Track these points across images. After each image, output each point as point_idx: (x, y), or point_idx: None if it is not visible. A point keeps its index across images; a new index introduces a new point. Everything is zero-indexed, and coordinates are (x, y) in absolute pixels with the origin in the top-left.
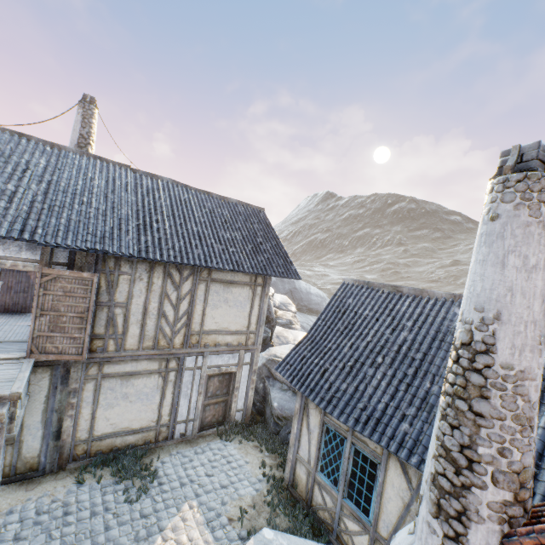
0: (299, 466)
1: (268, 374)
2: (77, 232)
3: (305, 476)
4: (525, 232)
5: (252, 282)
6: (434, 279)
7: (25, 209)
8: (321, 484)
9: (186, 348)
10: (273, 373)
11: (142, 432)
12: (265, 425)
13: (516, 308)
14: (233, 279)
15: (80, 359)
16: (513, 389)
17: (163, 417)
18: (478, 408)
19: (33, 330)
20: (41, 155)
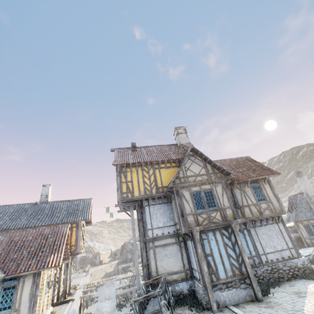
0: (306, 239)
1: None
2: None
3: (308, 240)
4: (301, 180)
5: None
6: None
7: None
8: (312, 238)
9: None
10: None
11: None
12: None
13: (306, 188)
14: None
15: None
16: (313, 197)
17: None
18: (311, 201)
19: None
20: None
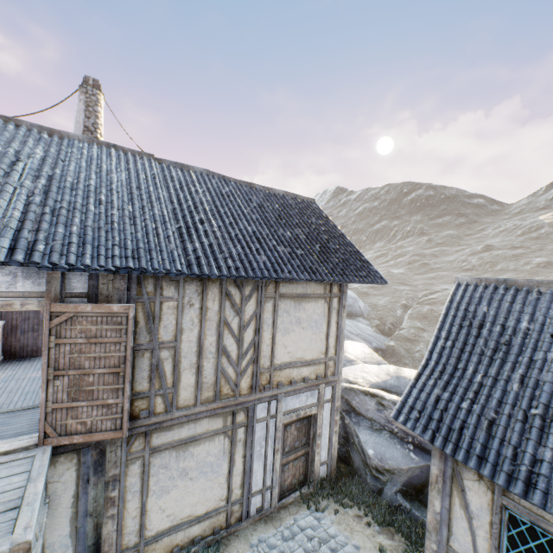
0: None
1: (347, 407)
2: (97, 244)
3: None
4: None
5: (326, 293)
6: (468, 268)
7: (15, 215)
8: None
9: (256, 393)
10: (355, 406)
11: (209, 517)
12: (358, 479)
13: None
14: (305, 292)
15: (119, 436)
16: None
17: (233, 492)
18: None
19: (45, 402)
20: (36, 144)
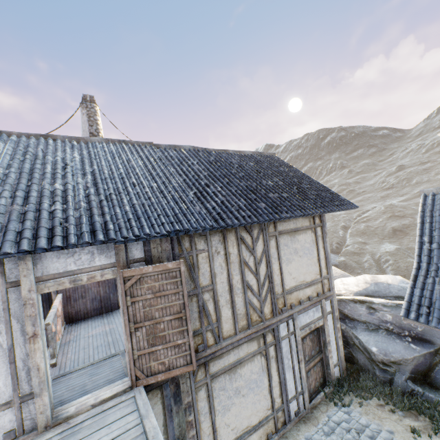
0: None
1: (340, 315)
2: (147, 216)
3: None
4: None
5: (311, 224)
6: (388, 187)
7: (83, 205)
8: None
9: (276, 316)
10: (348, 314)
11: (261, 425)
12: (367, 374)
13: None
14: (296, 226)
15: (190, 369)
16: None
17: (275, 401)
18: None
19: (132, 351)
20: (71, 150)
